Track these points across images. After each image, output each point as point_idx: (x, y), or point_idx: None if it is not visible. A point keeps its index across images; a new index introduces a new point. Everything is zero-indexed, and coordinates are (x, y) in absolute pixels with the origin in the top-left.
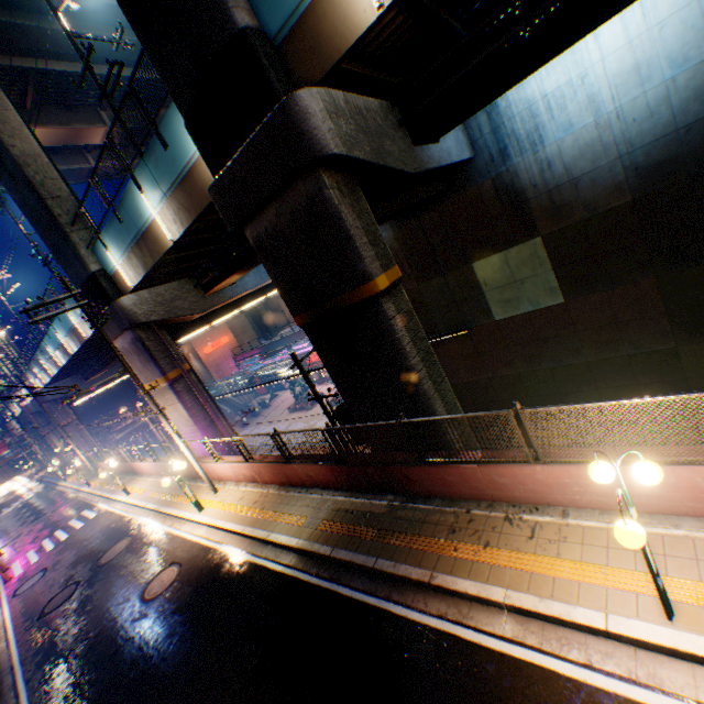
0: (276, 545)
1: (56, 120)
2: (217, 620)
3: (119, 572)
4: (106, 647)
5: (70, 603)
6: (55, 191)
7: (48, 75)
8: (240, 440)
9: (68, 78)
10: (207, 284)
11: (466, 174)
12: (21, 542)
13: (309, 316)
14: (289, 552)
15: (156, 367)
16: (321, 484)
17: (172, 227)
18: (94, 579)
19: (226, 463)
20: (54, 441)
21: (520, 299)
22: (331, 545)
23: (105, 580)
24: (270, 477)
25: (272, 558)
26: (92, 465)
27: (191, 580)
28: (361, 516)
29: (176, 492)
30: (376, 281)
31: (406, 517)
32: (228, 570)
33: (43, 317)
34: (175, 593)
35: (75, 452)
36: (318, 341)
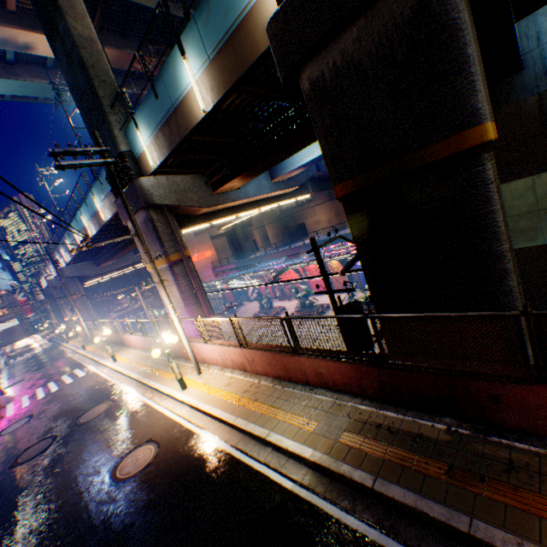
0: (278, 449)
1: (113, 44)
2: (203, 542)
3: (94, 436)
4: (63, 530)
5: (42, 458)
6: (102, 75)
7: (114, 2)
8: (237, 323)
9: (129, 8)
10: (216, 182)
11: (507, 89)
12: (21, 386)
13: (360, 182)
14: (299, 465)
15: (160, 248)
16: (332, 385)
17: (206, 96)
18: (69, 437)
19: (214, 346)
20: (65, 311)
21: (539, 230)
22: (370, 471)
23: (79, 441)
24: (262, 368)
25: (274, 466)
26: (90, 333)
27: (170, 468)
28: (407, 438)
29: (158, 366)
30: (486, 125)
31: (497, 457)
32: (215, 467)
33: (69, 163)
34: (150, 480)
35: (79, 321)
36: (360, 216)
